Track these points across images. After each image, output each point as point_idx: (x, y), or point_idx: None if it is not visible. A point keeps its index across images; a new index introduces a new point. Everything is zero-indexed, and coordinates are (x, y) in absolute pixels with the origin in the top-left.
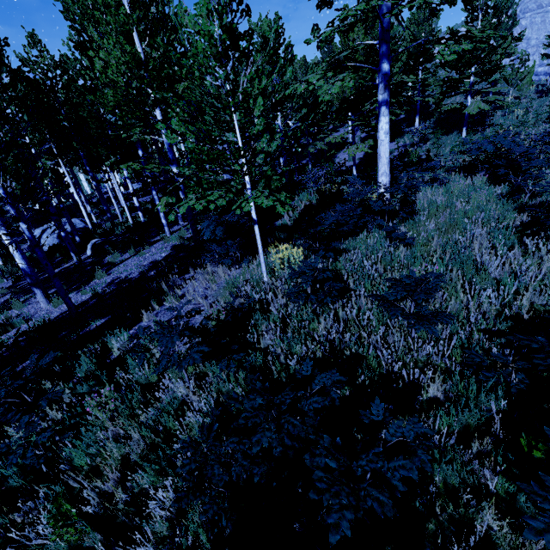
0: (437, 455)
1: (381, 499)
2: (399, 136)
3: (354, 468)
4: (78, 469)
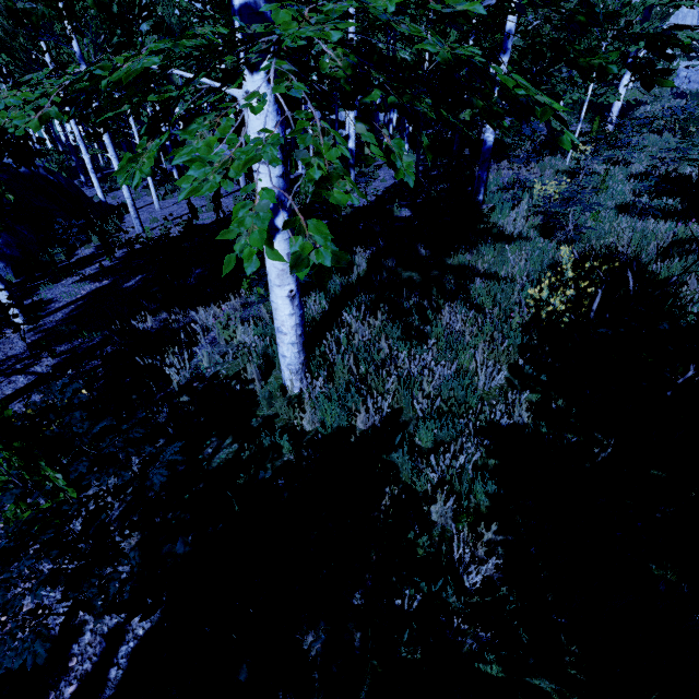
0: None
1: None
2: None
3: None
4: None
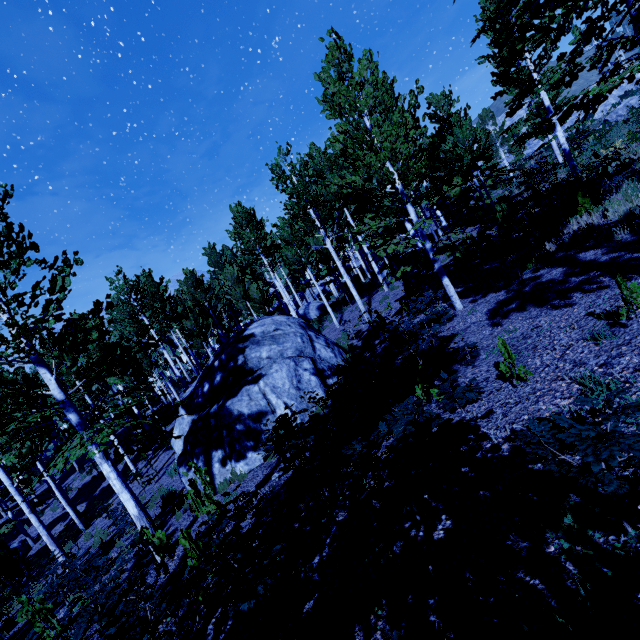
0: None
1: None
2: None
3: None
4: None
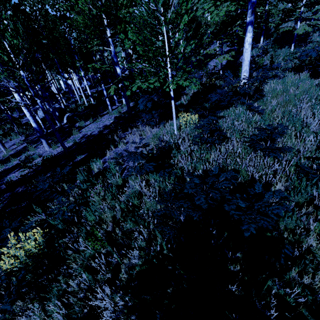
0: (284, 213)
1: (268, 220)
2: None
3: (256, 206)
4: (89, 223)
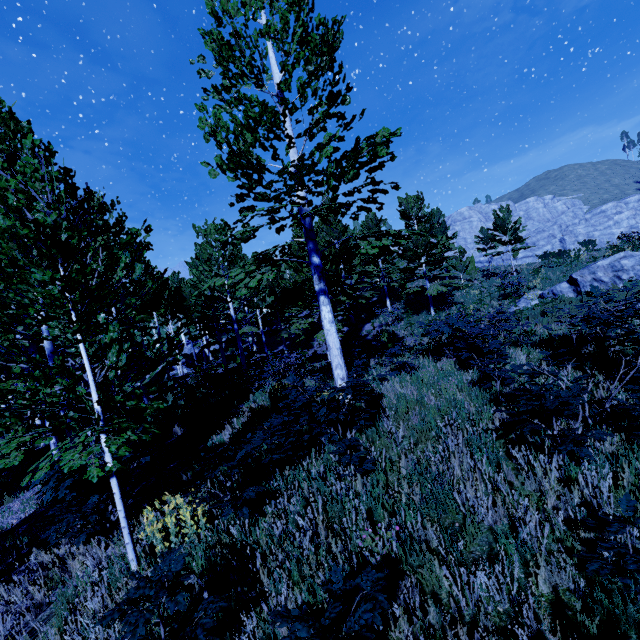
0: None
1: None
2: (374, 316)
3: None
4: None
